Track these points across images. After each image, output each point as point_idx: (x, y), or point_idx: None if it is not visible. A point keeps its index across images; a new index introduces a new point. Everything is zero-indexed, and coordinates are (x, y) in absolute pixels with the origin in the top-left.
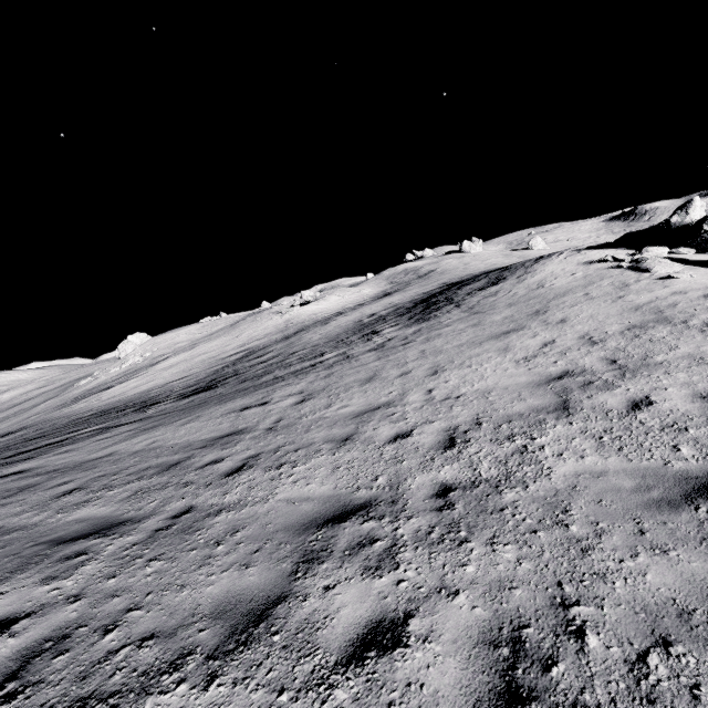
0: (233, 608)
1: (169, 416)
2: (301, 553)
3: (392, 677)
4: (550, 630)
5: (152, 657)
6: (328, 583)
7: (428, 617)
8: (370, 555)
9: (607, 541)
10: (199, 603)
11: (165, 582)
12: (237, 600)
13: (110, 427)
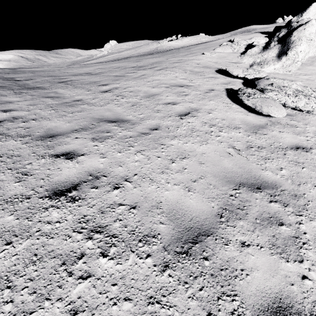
0: None
1: None
2: None
3: None
4: None
5: None
6: None
7: None
8: None
9: None
10: None
11: None
12: None
13: None
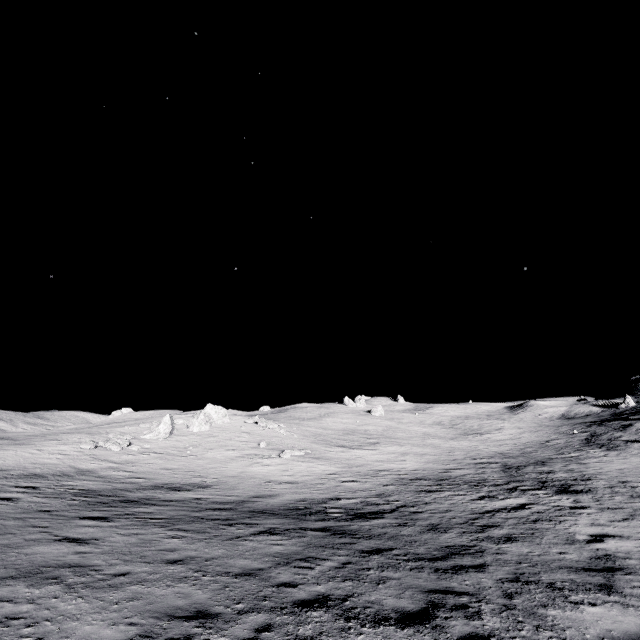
0: None
1: None
2: None
3: None
4: None
5: None
6: None
7: None
8: None
9: None
10: None
11: None
12: None
13: None
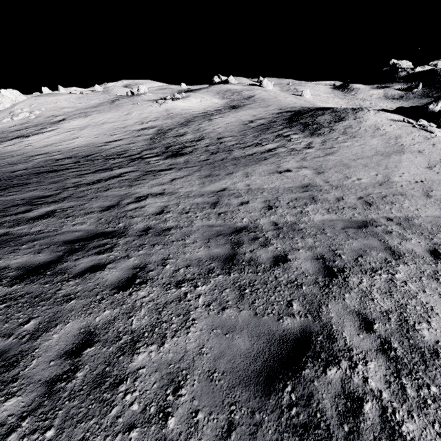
0: None
1: (201, 169)
2: None
3: None
4: None
5: None
6: None
7: None
8: None
9: None
10: None
11: None
12: None
13: (148, 171)
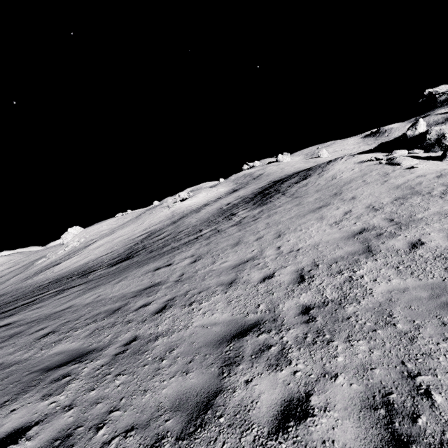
0: (186, 403)
1: (105, 278)
2: (222, 360)
3: (310, 438)
4: (407, 394)
5: (136, 443)
6: (246, 378)
7: (322, 394)
8: (269, 357)
9: (424, 332)
10: (160, 401)
11: (131, 389)
12: (186, 396)
13: (64, 289)
